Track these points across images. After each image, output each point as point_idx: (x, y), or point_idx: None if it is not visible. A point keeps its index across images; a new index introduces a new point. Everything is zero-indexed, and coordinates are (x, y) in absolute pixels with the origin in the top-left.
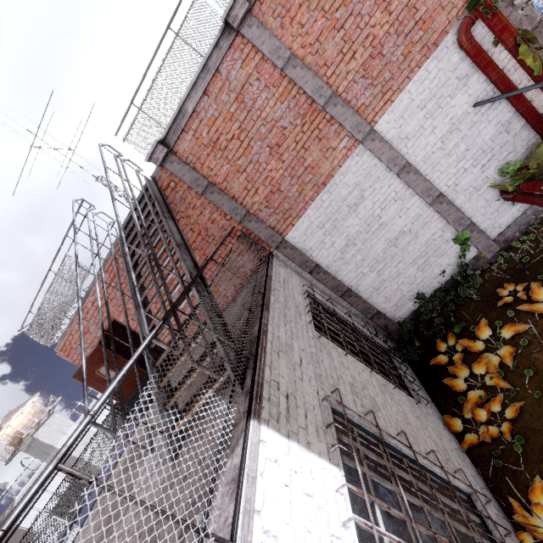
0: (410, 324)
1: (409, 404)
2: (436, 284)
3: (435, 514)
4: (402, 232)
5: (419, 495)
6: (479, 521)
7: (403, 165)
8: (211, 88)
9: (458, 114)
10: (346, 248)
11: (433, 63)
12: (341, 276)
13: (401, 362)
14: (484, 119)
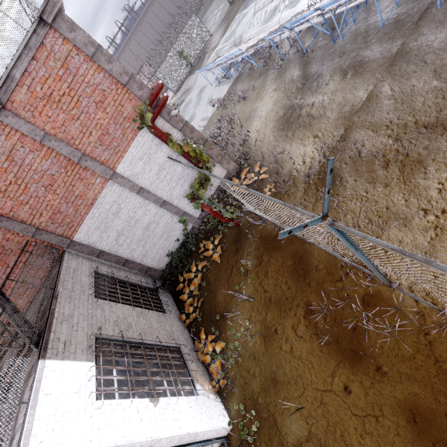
0: (169, 269)
1: (157, 317)
2: (177, 245)
3: (152, 361)
4: (150, 222)
5: (144, 357)
6: (180, 356)
7: (139, 189)
8: None
9: (161, 162)
10: (118, 237)
11: (140, 138)
12: (120, 253)
13: (164, 293)
14: (175, 163)
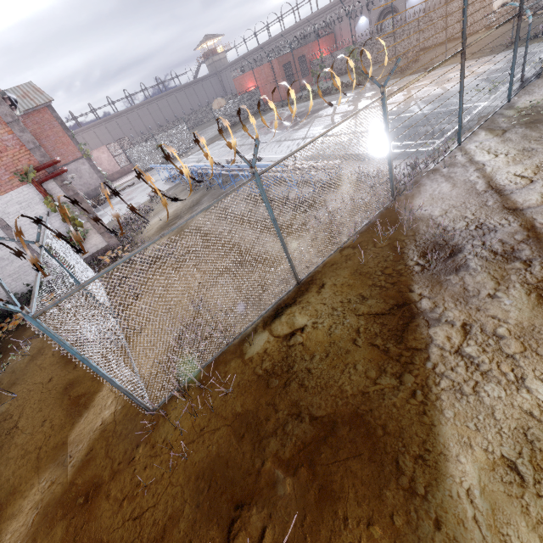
0: (4, 311)
1: None
2: (25, 290)
3: None
4: (3, 258)
5: None
6: None
7: (5, 225)
8: None
9: (40, 213)
10: None
11: (26, 188)
12: None
13: None
14: (54, 219)
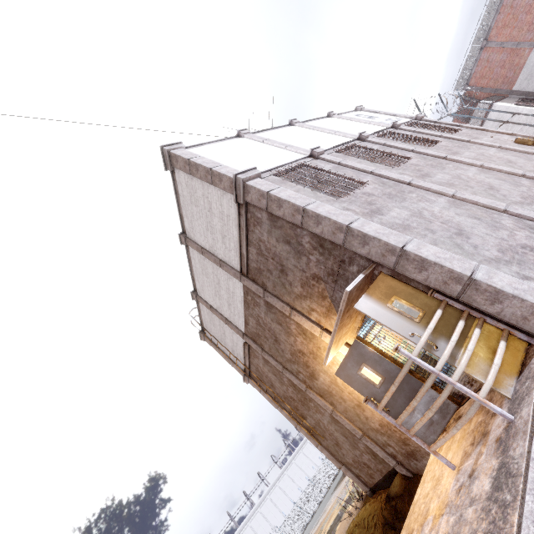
0: None
1: None
2: None
3: None
4: None
5: None
6: None
7: None
8: (478, 64)
9: None
10: None
11: None
12: None
13: None
14: None
